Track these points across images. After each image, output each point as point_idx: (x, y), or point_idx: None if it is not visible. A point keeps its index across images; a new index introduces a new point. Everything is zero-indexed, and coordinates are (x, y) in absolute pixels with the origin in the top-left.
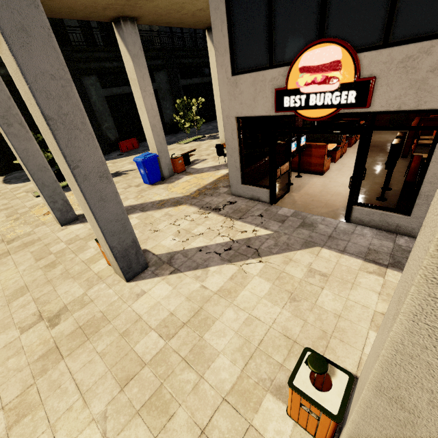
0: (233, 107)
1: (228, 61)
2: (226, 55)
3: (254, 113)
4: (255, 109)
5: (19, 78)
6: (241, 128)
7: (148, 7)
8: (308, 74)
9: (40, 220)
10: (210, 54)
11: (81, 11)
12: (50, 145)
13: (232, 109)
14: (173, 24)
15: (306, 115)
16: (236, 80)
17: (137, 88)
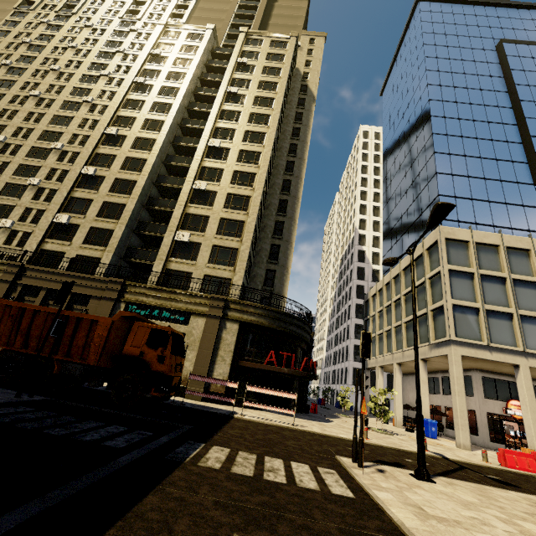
0: (485, 408)
1: (482, 393)
2: (482, 391)
3: (494, 412)
4: (494, 411)
5: (531, 396)
6: (487, 416)
7: (437, 363)
8: (513, 406)
9: (449, 447)
10: (396, 373)
11: (438, 359)
12: (532, 411)
13: (484, 408)
14: (409, 362)
15: (515, 417)
16: (486, 400)
17: (425, 385)
